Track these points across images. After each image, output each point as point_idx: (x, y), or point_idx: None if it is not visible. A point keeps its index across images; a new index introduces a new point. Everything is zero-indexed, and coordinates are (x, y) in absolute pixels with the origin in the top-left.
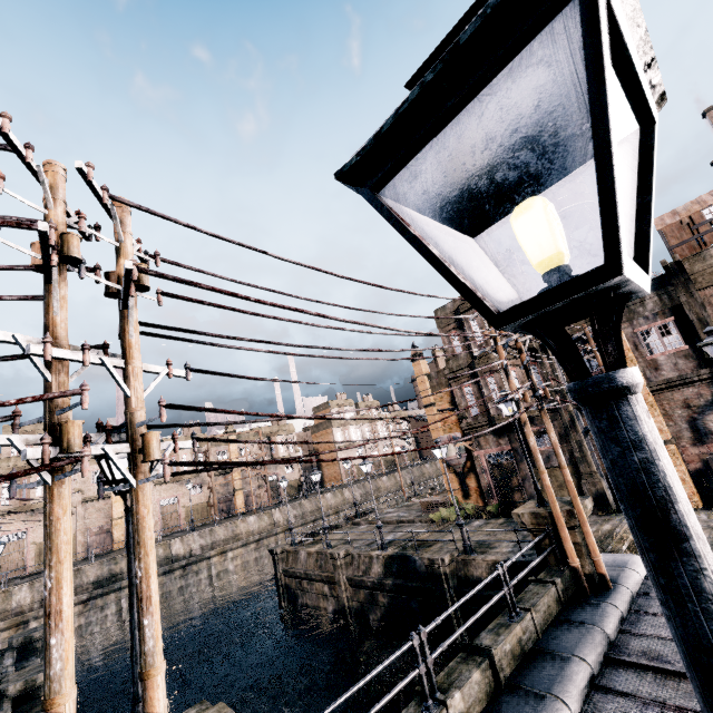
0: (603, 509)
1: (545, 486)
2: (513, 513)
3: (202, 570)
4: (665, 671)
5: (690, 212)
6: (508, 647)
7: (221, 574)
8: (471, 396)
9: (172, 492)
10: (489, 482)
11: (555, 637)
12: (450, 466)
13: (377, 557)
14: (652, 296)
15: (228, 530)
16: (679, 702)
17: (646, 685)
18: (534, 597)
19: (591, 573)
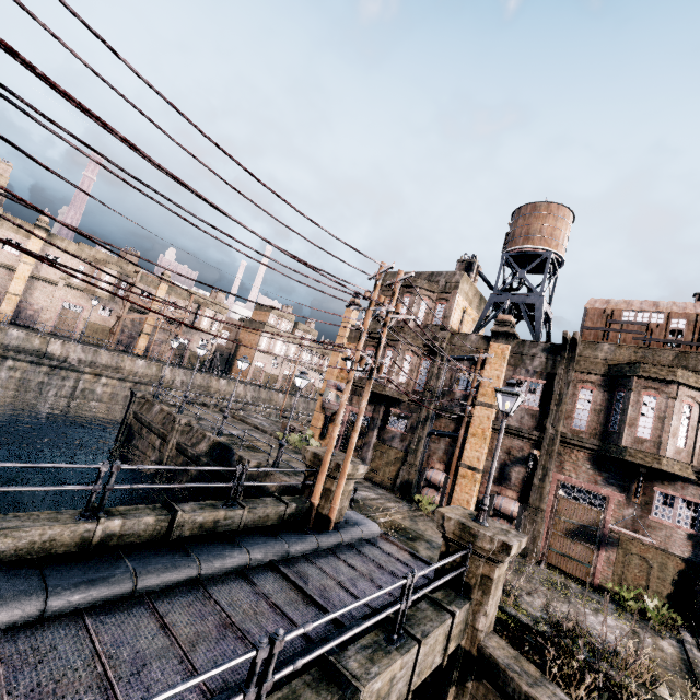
0: (403, 494)
1: (331, 436)
2: (303, 446)
3: (69, 379)
4: (296, 585)
5: (616, 307)
6: (200, 519)
7: (86, 391)
8: (370, 359)
9: (79, 301)
10: (340, 434)
11: (249, 534)
12: (323, 407)
13: (209, 438)
14: (542, 357)
15: (113, 360)
16: (280, 603)
17: (273, 586)
18: (261, 504)
19: (326, 515)
